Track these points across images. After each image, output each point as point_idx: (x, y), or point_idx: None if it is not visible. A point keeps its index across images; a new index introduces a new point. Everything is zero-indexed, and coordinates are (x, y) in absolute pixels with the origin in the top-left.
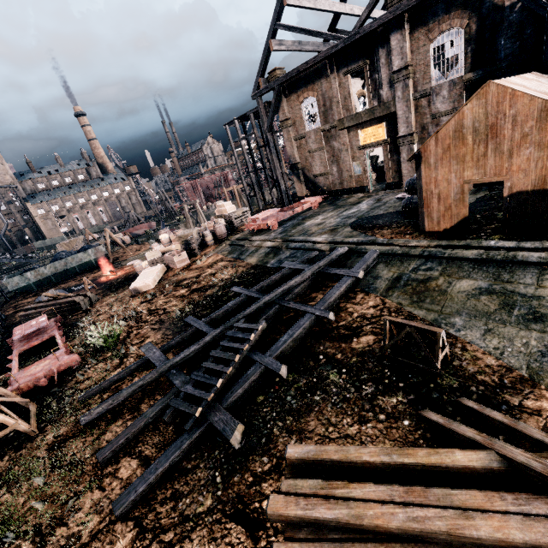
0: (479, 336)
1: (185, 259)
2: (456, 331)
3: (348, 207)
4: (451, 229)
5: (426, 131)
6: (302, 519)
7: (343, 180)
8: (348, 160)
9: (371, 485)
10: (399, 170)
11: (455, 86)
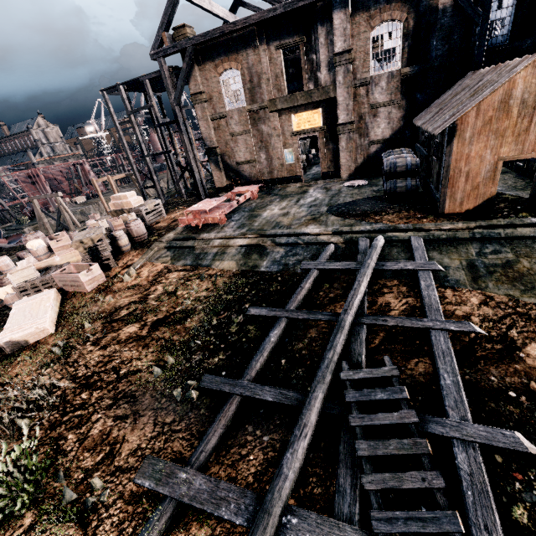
0: None
1: (98, 275)
2: None
3: (298, 196)
4: (474, 210)
5: (364, 121)
6: None
7: (273, 168)
8: (280, 147)
9: None
10: (334, 160)
11: (393, 78)
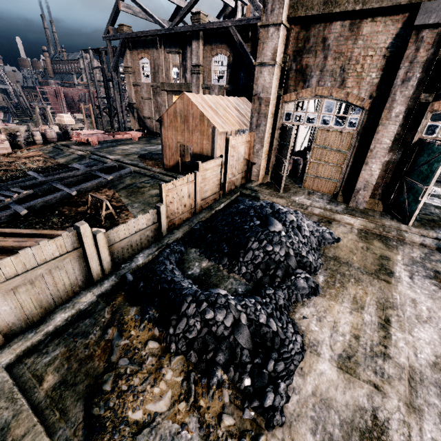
0: (138, 211)
1: (7, 147)
2: (131, 209)
3: (153, 145)
4: (174, 167)
5: None
6: None
7: None
8: None
9: (14, 238)
10: None
11: (221, 89)
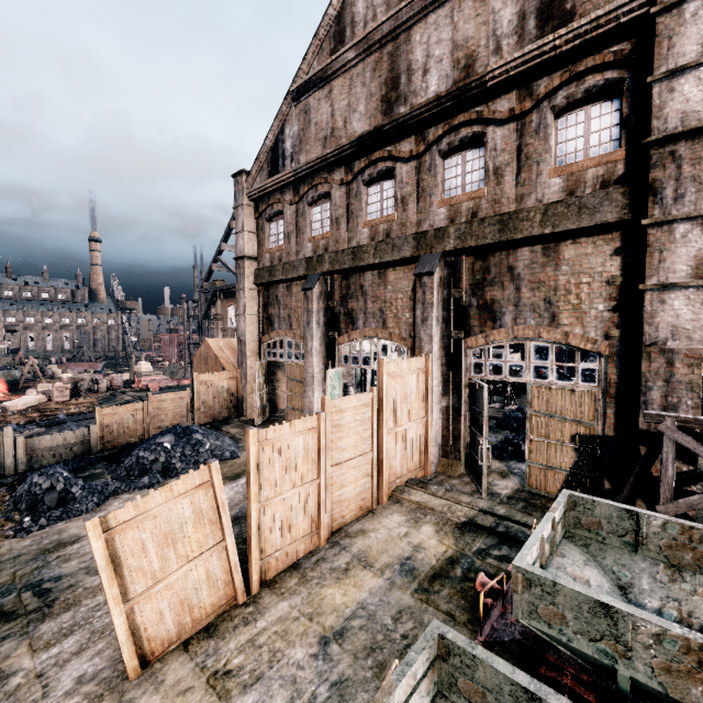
0: None
1: (66, 395)
2: None
3: None
4: None
5: None
6: None
7: None
8: None
9: None
10: None
11: None
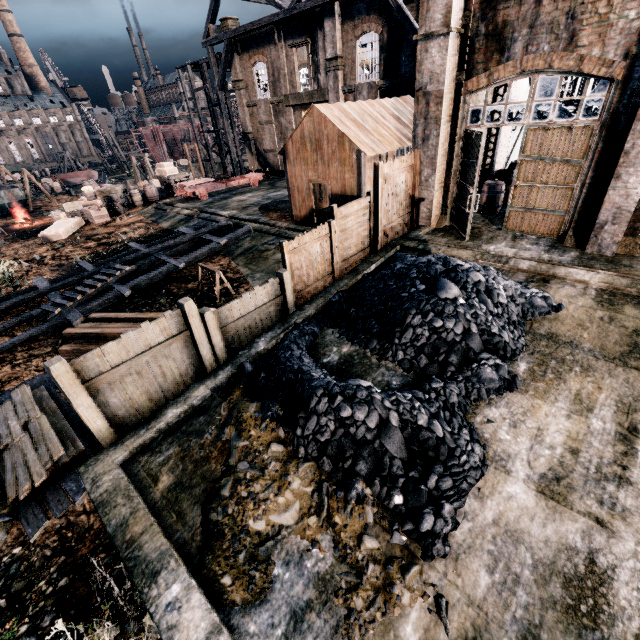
0: (260, 284)
1: (105, 215)
2: (252, 281)
3: (278, 189)
4: (307, 218)
5: None
6: (79, 334)
7: None
8: None
9: (119, 324)
10: None
11: (372, 89)
